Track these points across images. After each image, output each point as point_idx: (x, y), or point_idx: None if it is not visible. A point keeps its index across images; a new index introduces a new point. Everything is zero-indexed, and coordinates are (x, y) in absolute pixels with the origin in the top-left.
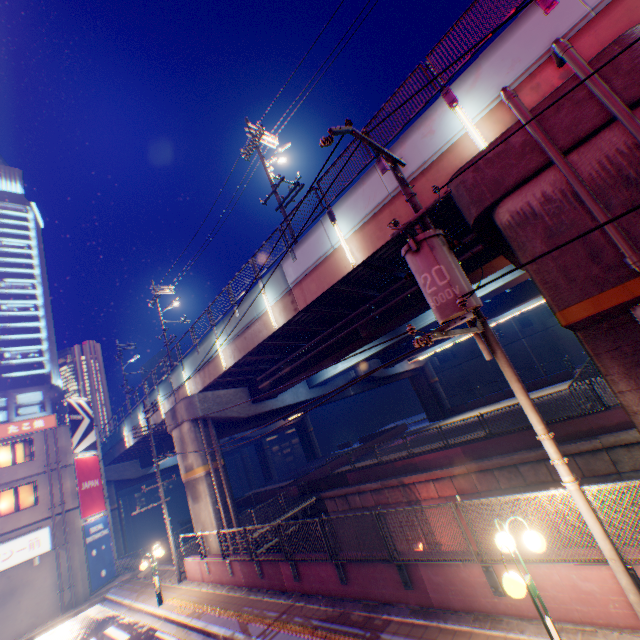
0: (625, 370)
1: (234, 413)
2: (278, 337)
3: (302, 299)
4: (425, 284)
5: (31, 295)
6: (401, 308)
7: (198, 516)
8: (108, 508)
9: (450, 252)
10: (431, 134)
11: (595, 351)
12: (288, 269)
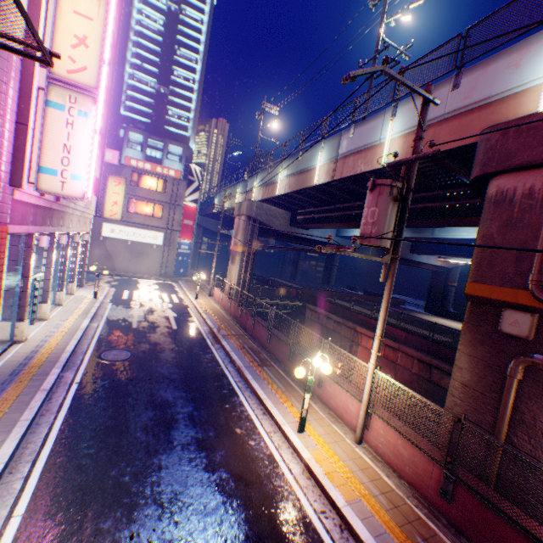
0: (471, 341)
1: (274, 226)
2: (318, 190)
3: (340, 172)
4: (363, 215)
5: (193, 69)
6: (415, 215)
7: (230, 272)
8: (193, 240)
9: (392, 202)
10: (515, 68)
11: (466, 320)
12: (343, 142)
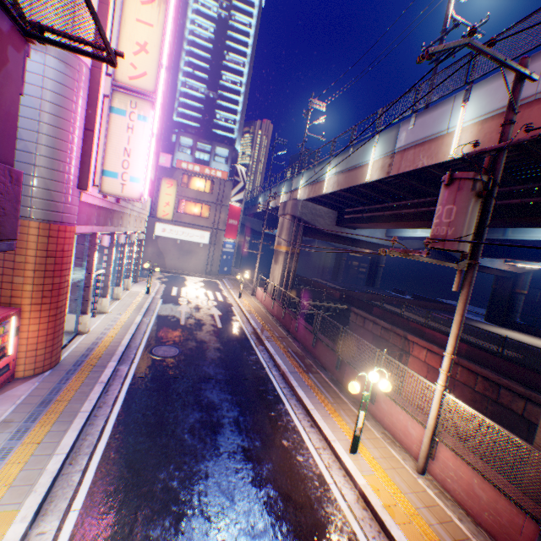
0: None
1: (319, 225)
2: (369, 187)
3: (396, 167)
4: (435, 214)
5: (240, 72)
6: None
7: (273, 272)
8: (237, 240)
9: (474, 199)
10: None
11: None
12: (402, 134)
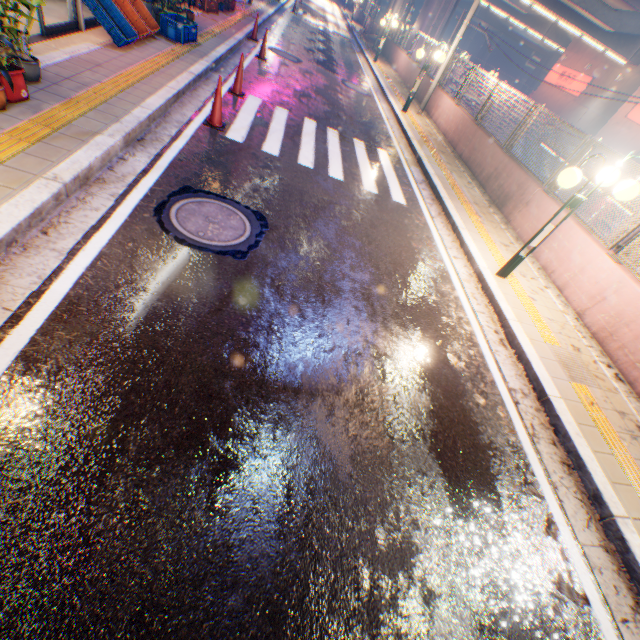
0: None
1: None
2: None
3: None
4: None
5: None
6: None
7: None
8: None
9: None
10: None
11: None
12: None
